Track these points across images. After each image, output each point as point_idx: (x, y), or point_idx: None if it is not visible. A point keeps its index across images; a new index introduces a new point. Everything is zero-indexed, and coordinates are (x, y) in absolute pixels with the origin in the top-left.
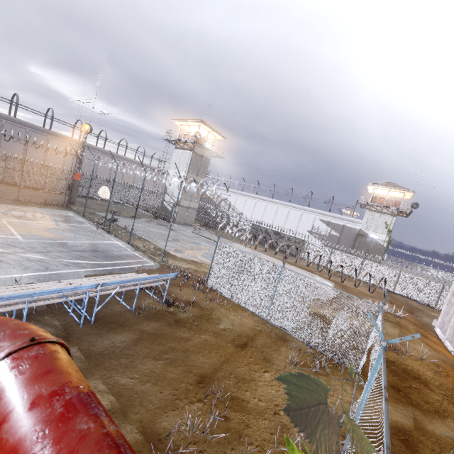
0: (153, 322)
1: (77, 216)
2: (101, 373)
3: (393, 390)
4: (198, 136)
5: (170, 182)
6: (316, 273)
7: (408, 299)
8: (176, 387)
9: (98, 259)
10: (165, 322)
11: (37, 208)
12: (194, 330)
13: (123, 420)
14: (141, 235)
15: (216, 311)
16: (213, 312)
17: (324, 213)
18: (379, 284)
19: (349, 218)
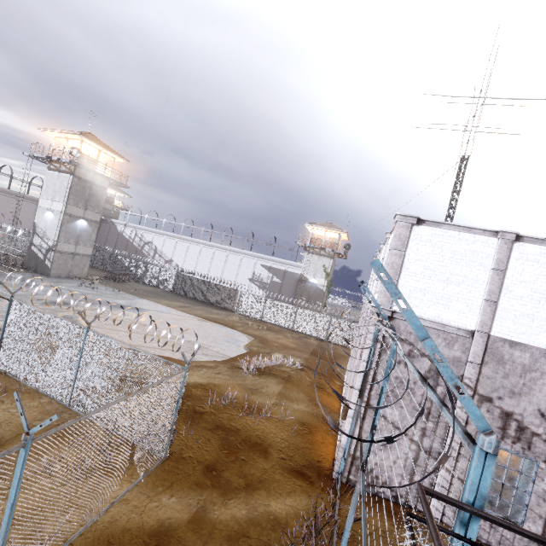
0: None
1: None
2: None
3: (203, 471)
4: (77, 154)
5: (41, 218)
6: (238, 328)
7: (339, 346)
8: None
9: None
10: None
11: None
12: None
13: None
14: None
15: None
16: None
17: (265, 257)
18: (313, 333)
19: (290, 262)
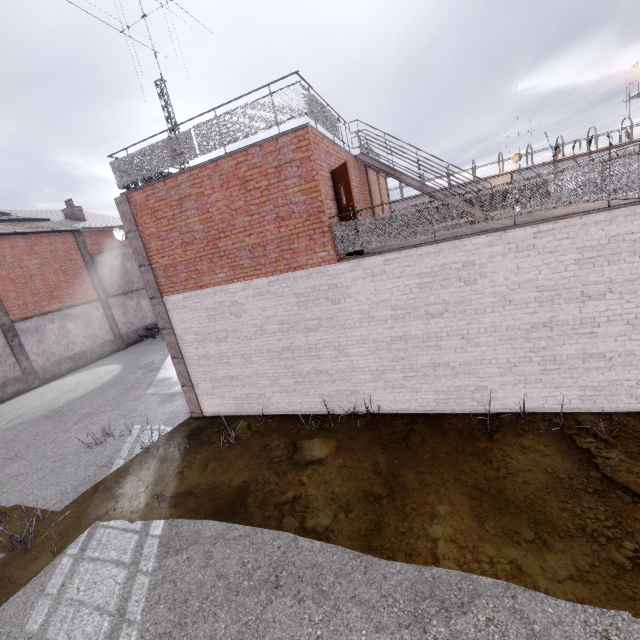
0: None
1: None
2: None
3: None
4: None
5: None
6: None
7: None
8: None
9: None
10: None
11: None
12: None
13: None
14: None
15: None
16: None
17: None
18: None
19: None
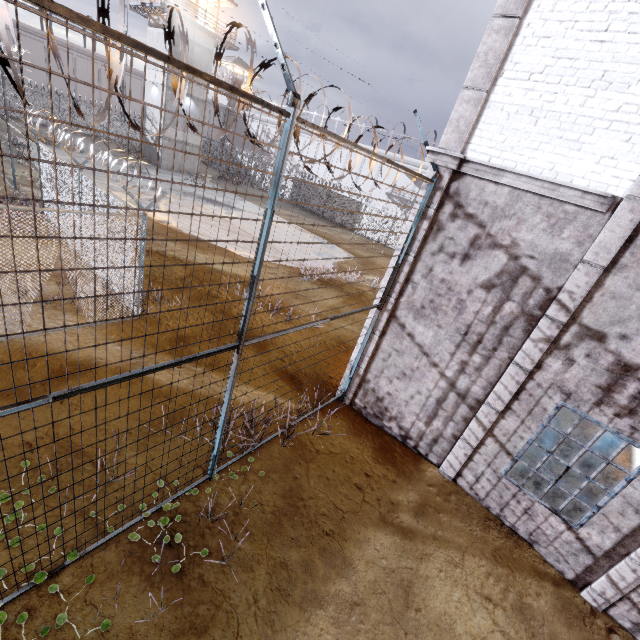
0: None
1: None
2: None
3: (170, 339)
4: None
5: (149, 96)
6: (343, 246)
7: None
8: None
9: None
10: None
11: None
12: None
13: None
14: None
15: None
16: None
17: (413, 161)
18: None
19: None
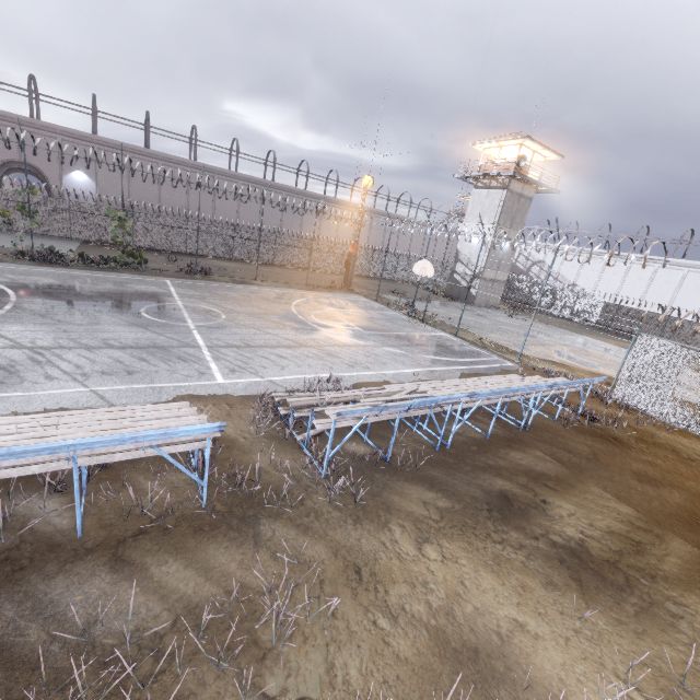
0: (588, 437)
1: (371, 301)
2: (591, 481)
3: None
4: (521, 163)
5: (465, 244)
6: None
7: None
8: (692, 514)
9: (450, 355)
10: (602, 439)
11: (329, 293)
12: (648, 454)
13: (663, 531)
14: (455, 324)
15: (655, 433)
16: (654, 435)
17: None
18: None
19: None
